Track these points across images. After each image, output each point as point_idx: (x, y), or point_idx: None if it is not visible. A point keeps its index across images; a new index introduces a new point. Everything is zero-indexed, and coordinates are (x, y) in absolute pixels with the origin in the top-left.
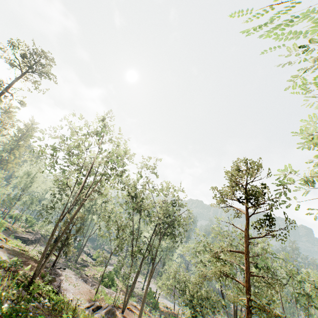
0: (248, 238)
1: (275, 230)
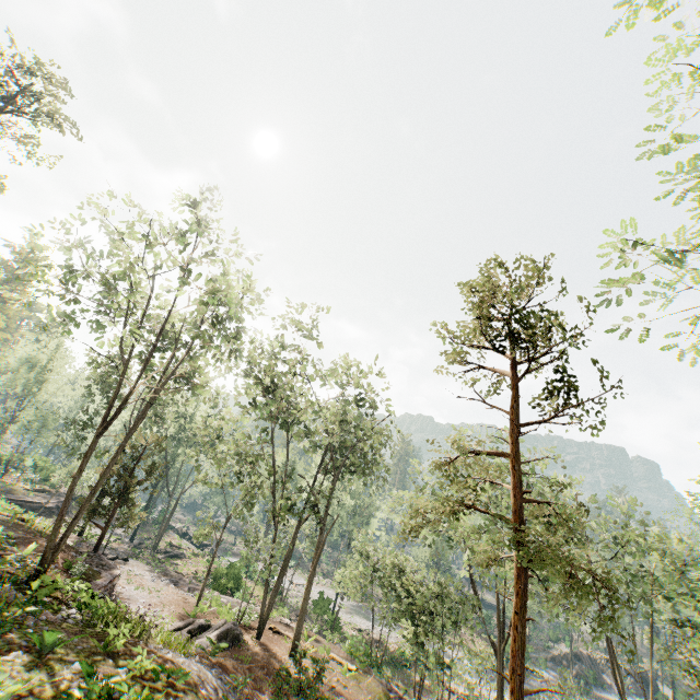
0: (522, 425)
1: (582, 401)
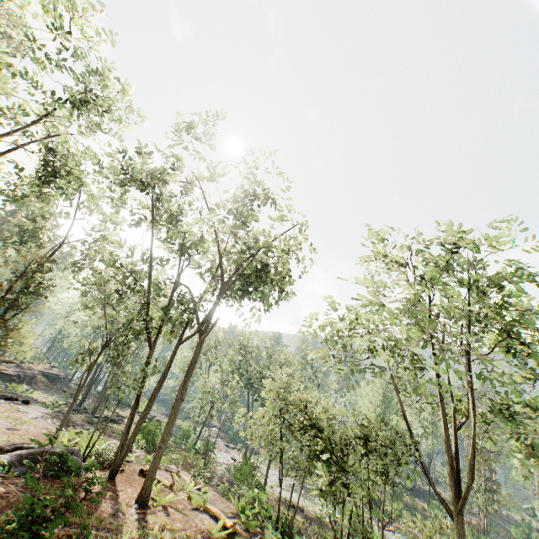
0: None
1: None
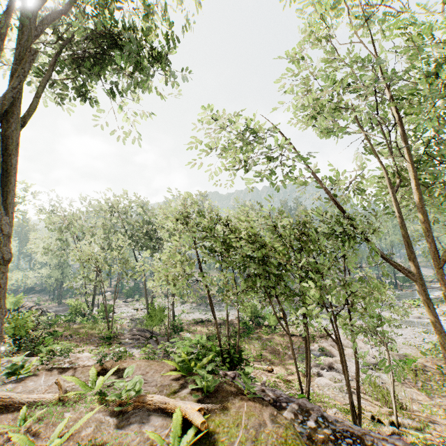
0: None
1: None
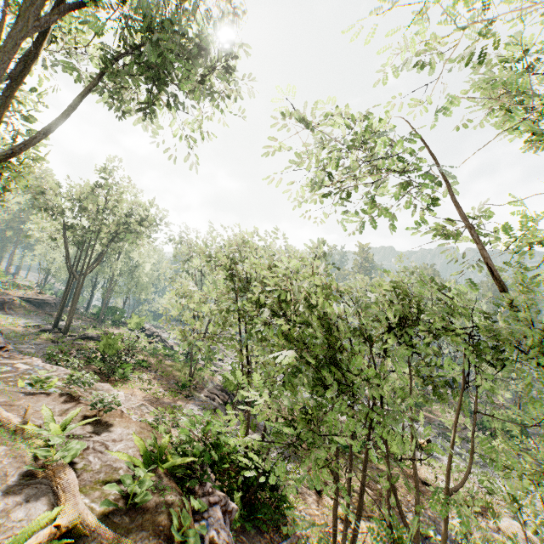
0: None
1: None
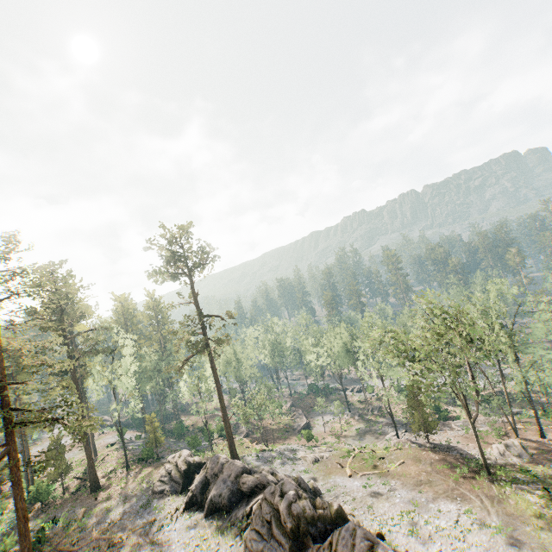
0: None
1: None
